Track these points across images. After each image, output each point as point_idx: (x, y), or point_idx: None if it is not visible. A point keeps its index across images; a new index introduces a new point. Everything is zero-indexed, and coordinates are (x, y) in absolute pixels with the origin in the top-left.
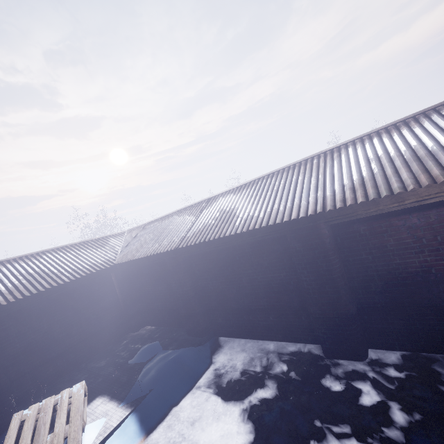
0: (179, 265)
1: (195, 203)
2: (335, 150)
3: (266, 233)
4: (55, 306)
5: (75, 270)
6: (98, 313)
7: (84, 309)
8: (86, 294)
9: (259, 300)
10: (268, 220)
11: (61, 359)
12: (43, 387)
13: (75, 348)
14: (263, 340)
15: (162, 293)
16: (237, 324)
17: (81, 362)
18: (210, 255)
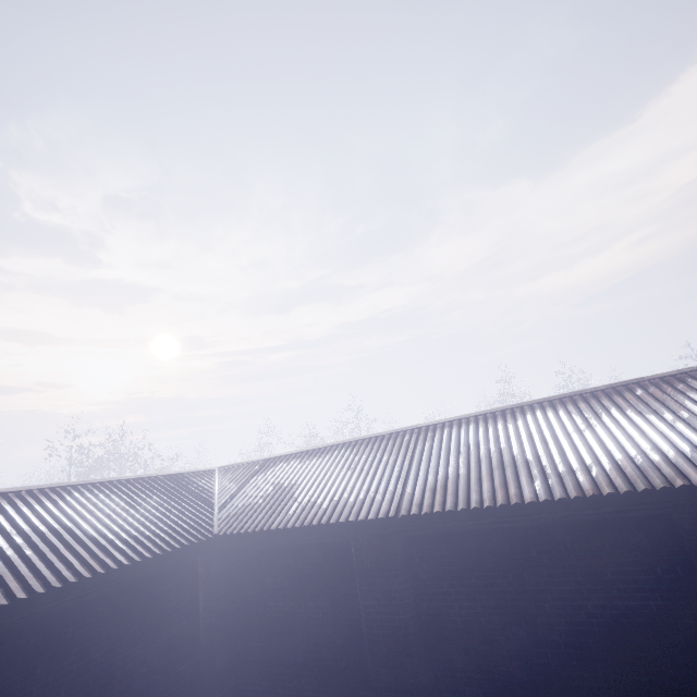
0: (394, 554)
1: (386, 433)
2: (672, 379)
3: (629, 505)
4: (74, 631)
5: (139, 537)
6: (151, 661)
7: (128, 645)
8: (142, 603)
9: (591, 662)
10: (629, 480)
11: None
12: None
13: None
14: None
15: (315, 618)
16: None
17: None
18: (462, 540)
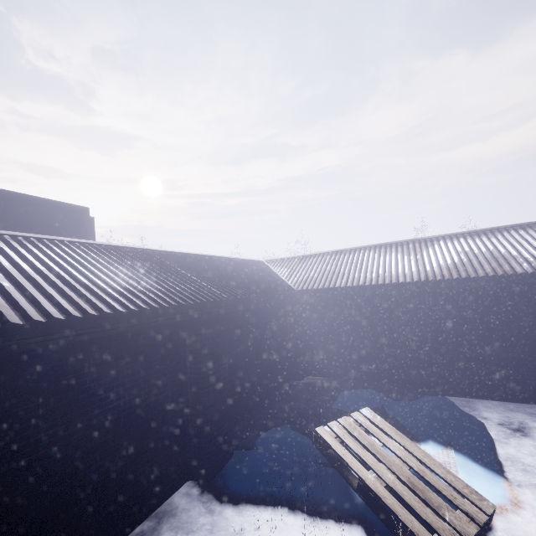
0: (423, 300)
1: (393, 243)
2: None
3: None
4: (251, 321)
5: (265, 284)
6: (274, 345)
7: (267, 335)
8: (269, 317)
9: (534, 353)
10: None
11: (250, 390)
12: (238, 420)
13: (259, 380)
14: (525, 404)
15: (358, 335)
16: (486, 381)
17: (261, 401)
18: (464, 296)
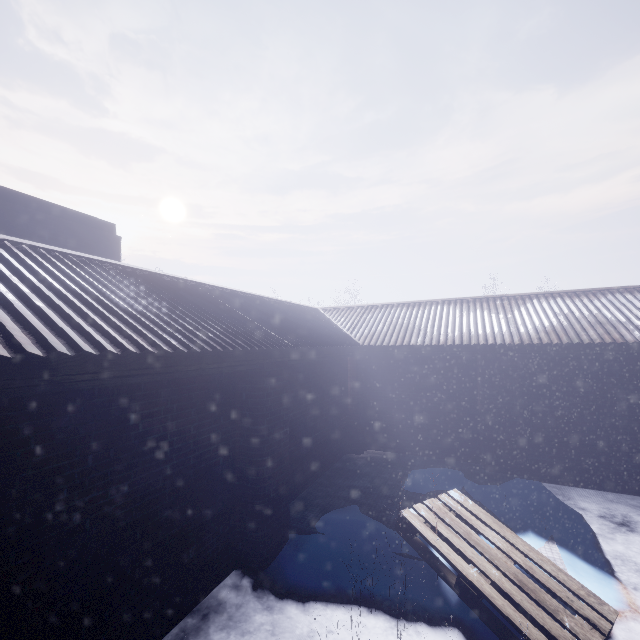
0: (515, 366)
1: (477, 298)
2: None
3: None
4: (312, 378)
5: (328, 335)
6: (333, 409)
7: (326, 396)
8: (330, 375)
9: (639, 436)
10: None
11: (306, 462)
12: (291, 497)
13: (315, 451)
14: (626, 495)
15: (433, 403)
16: (582, 466)
17: (316, 476)
18: (563, 365)
